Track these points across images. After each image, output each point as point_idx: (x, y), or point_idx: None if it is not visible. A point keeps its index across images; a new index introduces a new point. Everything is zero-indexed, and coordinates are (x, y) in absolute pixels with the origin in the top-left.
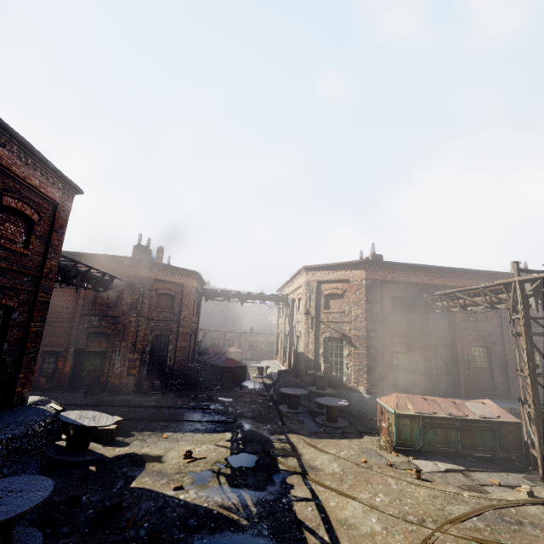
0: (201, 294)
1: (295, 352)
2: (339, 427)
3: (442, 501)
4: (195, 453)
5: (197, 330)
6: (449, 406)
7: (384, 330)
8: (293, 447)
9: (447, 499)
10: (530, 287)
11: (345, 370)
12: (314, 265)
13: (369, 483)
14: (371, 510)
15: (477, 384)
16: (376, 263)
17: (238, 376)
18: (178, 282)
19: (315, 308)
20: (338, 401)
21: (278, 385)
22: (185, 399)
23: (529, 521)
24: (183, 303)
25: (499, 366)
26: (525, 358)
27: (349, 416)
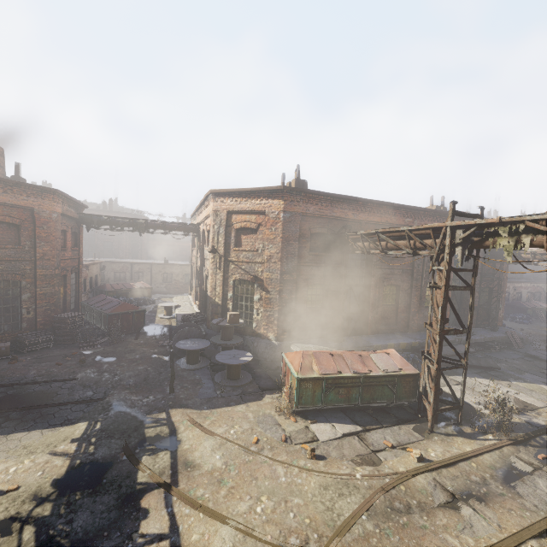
0: (78, 221)
1: (204, 293)
2: (240, 386)
3: (333, 492)
4: (4, 479)
5: (79, 267)
6: (355, 362)
7: (300, 271)
8: (173, 431)
9: (339, 488)
10: (462, 235)
11: (255, 316)
12: (224, 190)
13: (254, 479)
14: (245, 540)
15: (382, 321)
16: (298, 191)
17: (134, 322)
18: (22, 205)
19: (224, 245)
20: (242, 356)
21: (175, 337)
22: (45, 365)
23: (417, 501)
24: (37, 236)
25: (404, 303)
26: (439, 315)
27: (256, 365)
